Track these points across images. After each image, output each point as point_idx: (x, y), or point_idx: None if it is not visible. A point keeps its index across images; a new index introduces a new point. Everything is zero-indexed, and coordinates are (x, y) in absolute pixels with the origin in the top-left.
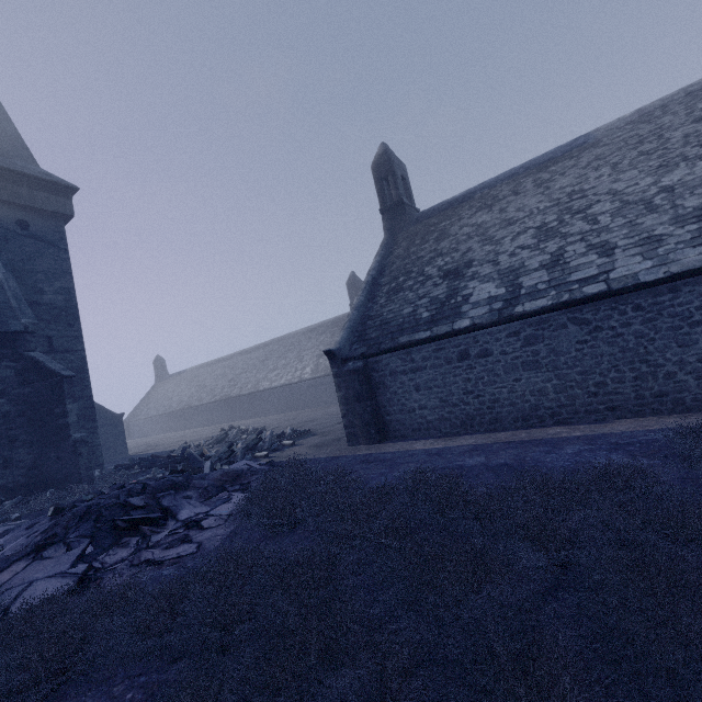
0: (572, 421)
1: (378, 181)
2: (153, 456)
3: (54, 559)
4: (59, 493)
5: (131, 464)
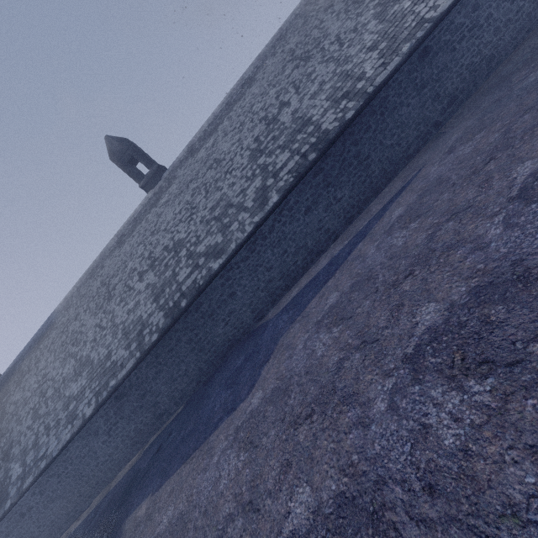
0: (83, 509)
1: None
2: None
3: None
4: None
5: None
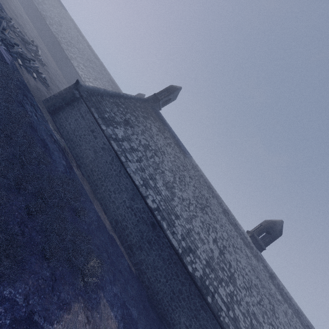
0: (81, 168)
1: (166, 89)
2: None
3: None
4: None
5: None
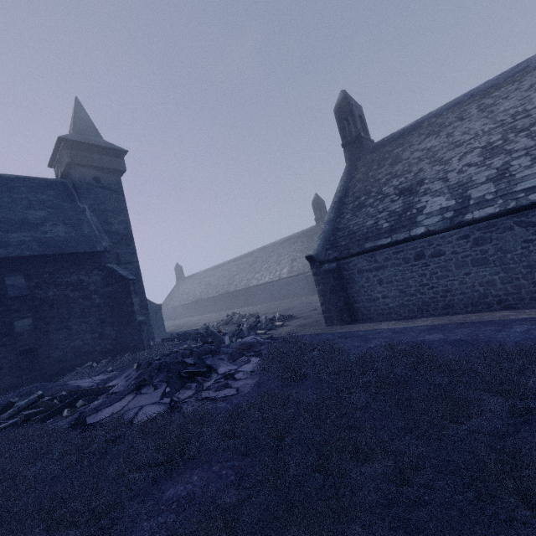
0: (517, 306)
1: (340, 121)
2: (185, 333)
3: (148, 394)
4: (132, 355)
5: (172, 338)
